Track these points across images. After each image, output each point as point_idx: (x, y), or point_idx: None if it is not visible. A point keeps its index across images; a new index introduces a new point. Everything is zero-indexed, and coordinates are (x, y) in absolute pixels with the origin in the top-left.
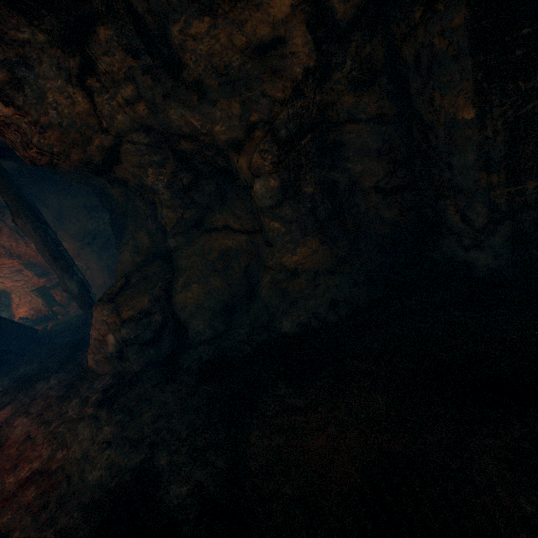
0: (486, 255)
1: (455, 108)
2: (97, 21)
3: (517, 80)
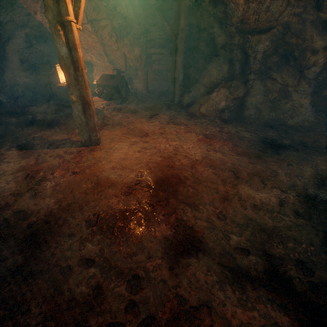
0: None
1: None
2: None
3: None
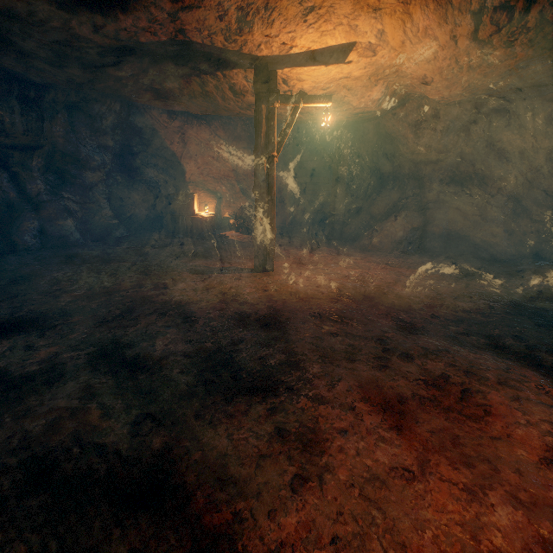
0: None
1: None
2: (480, 119)
3: None
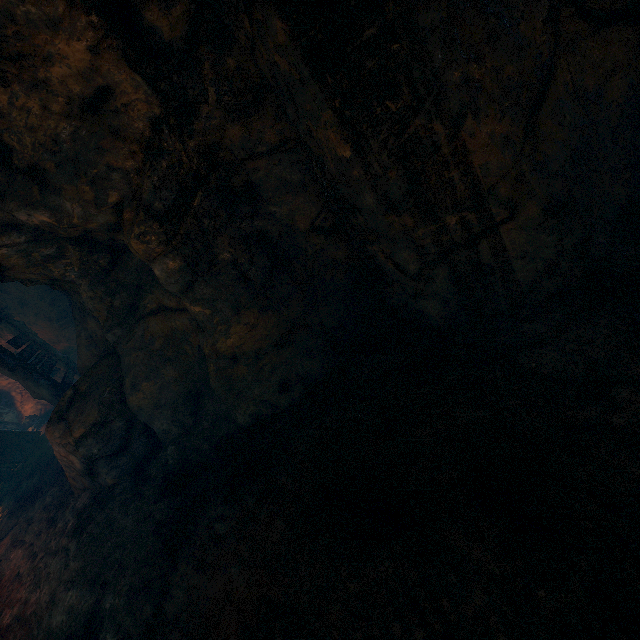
0: (432, 303)
1: (331, 143)
2: None
3: (383, 100)
